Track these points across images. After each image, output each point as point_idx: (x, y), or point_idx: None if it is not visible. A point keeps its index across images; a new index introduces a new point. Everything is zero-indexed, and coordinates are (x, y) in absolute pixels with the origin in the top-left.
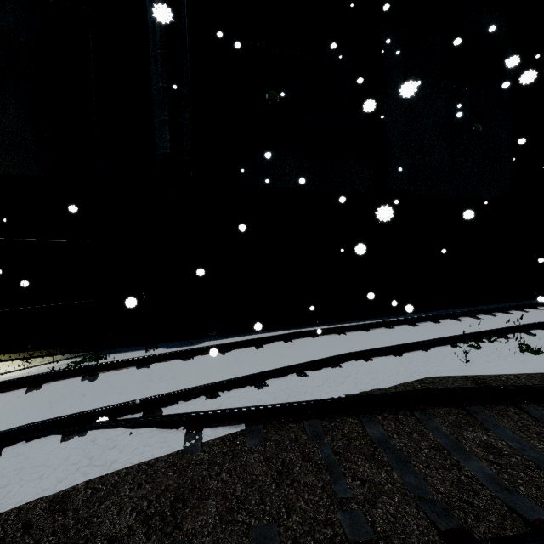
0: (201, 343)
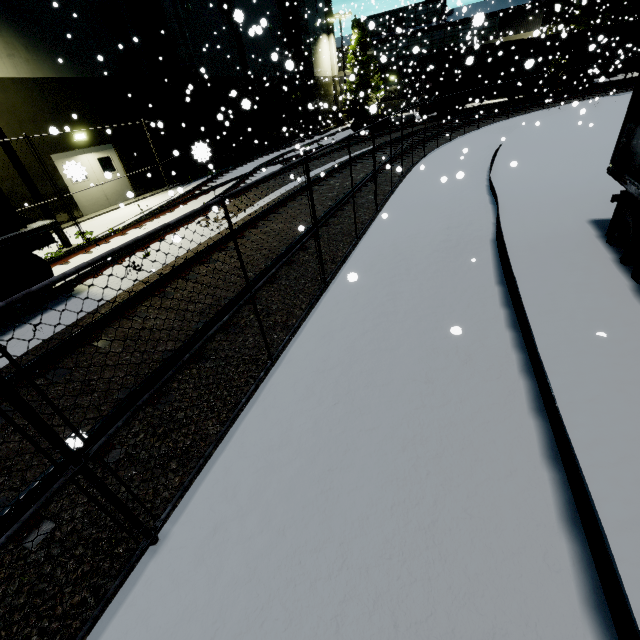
0: None
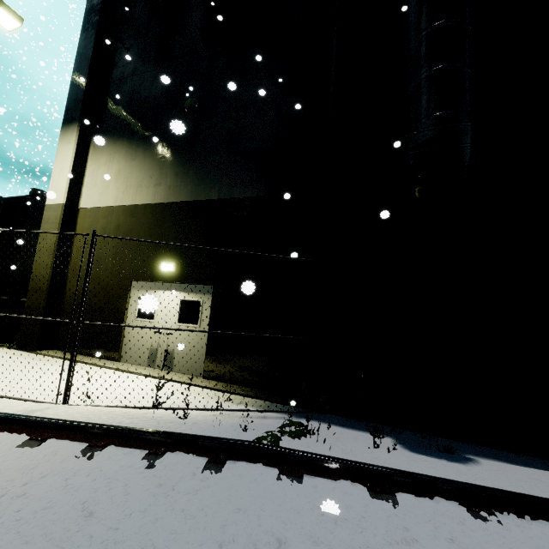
0: (475, 461)
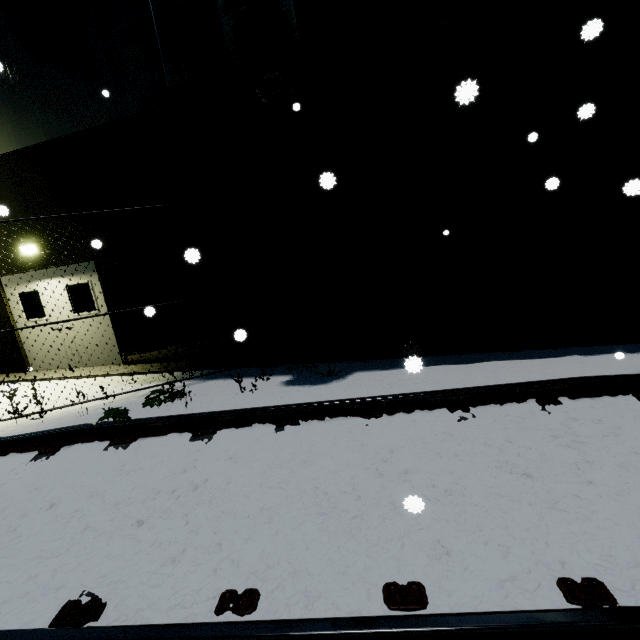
0: (345, 378)
